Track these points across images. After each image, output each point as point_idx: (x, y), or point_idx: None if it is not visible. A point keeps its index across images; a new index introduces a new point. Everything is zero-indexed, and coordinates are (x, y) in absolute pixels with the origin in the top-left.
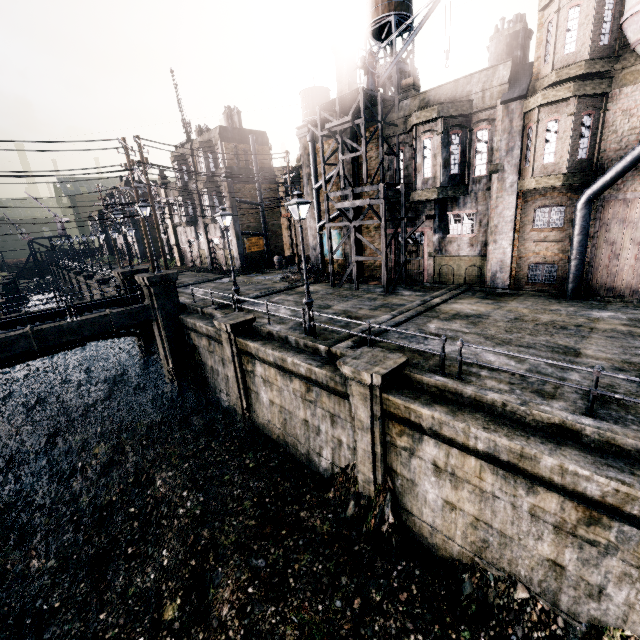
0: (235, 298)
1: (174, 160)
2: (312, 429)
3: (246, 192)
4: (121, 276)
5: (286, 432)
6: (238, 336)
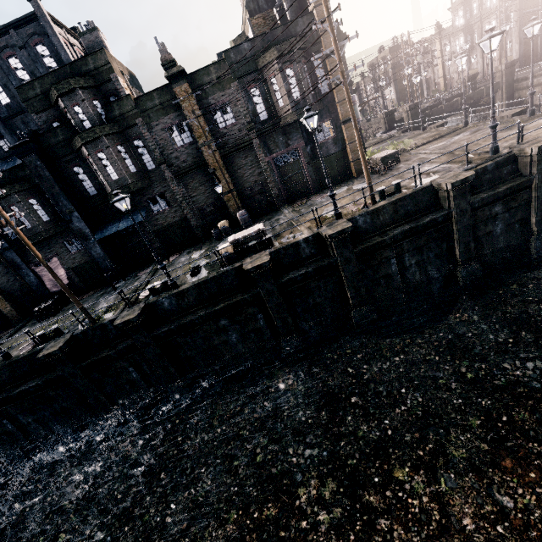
0: None
1: (460, 6)
2: None
3: (530, 4)
4: (466, 80)
5: None
6: None
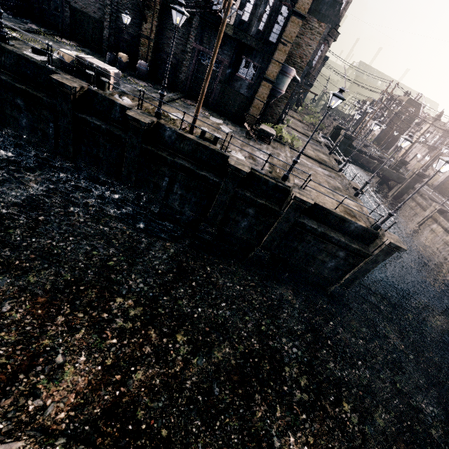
0: (444, 201)
1: None
2: (437, 251)
3: None
4: (399, 159)
5: (422, 247)
6: (437, 212)
